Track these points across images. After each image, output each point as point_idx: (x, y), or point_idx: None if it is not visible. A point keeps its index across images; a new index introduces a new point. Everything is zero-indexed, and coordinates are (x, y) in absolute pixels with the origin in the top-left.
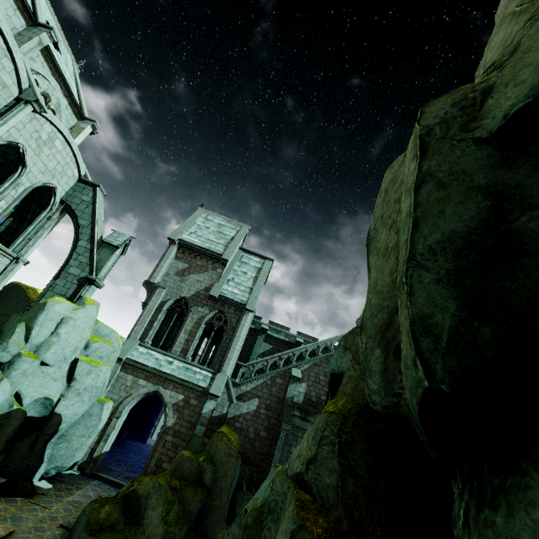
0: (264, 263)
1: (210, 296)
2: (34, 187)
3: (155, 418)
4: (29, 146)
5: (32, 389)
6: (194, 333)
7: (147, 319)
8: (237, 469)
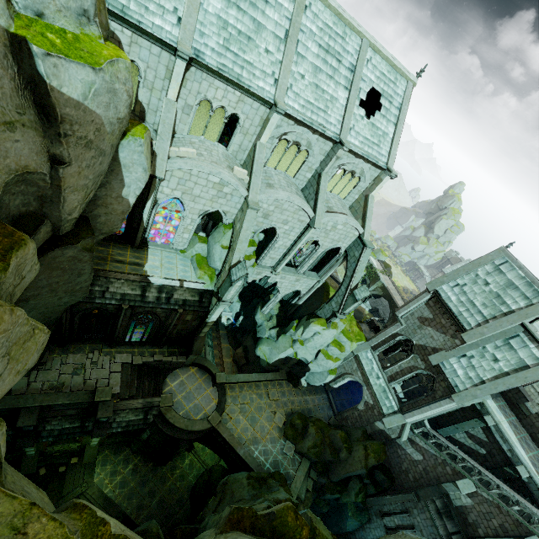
0: None
1: (429, 359)
2: (325, 251)
3: None
4: (321, 235)
5: (301, 353)
6: (404, 372)
7: (381, 338)
8: (358, 470)
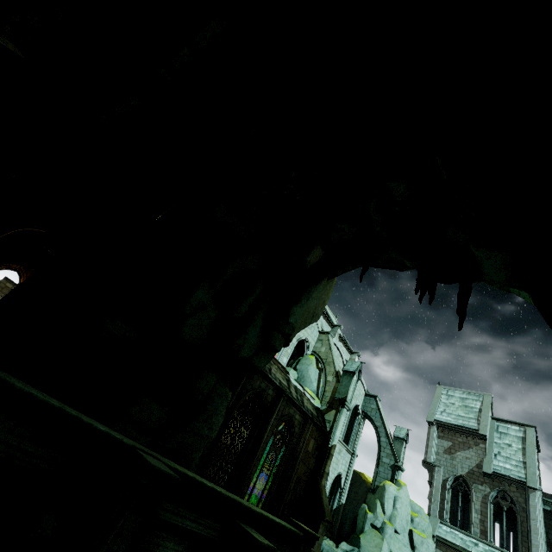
0: (524, 430)
1: (484, 472)
2: (352, 408)
3: None
4: None
5: (396, 550)
6: (484, 512)
7: (438, 497)
8: None
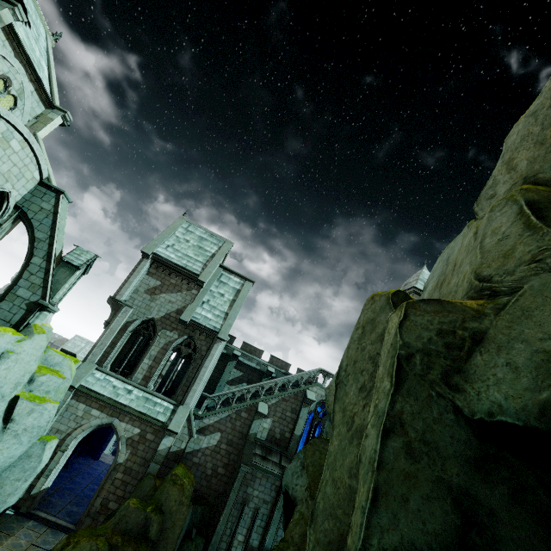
0: (243, 284)
1: (181, 320)
2: None
3: (111, 434)
4: None
5: None
6: (159, 359)
7: (108, 341)
8: (186, 519)
